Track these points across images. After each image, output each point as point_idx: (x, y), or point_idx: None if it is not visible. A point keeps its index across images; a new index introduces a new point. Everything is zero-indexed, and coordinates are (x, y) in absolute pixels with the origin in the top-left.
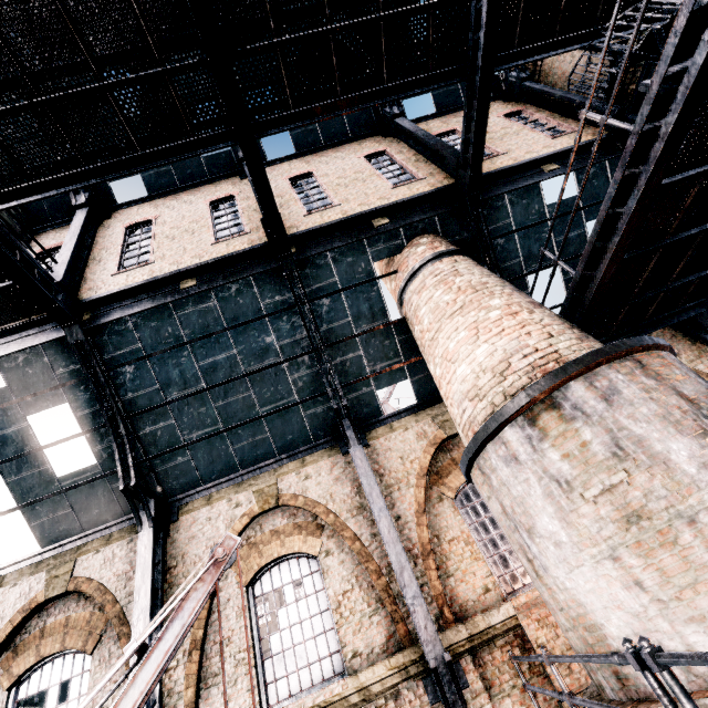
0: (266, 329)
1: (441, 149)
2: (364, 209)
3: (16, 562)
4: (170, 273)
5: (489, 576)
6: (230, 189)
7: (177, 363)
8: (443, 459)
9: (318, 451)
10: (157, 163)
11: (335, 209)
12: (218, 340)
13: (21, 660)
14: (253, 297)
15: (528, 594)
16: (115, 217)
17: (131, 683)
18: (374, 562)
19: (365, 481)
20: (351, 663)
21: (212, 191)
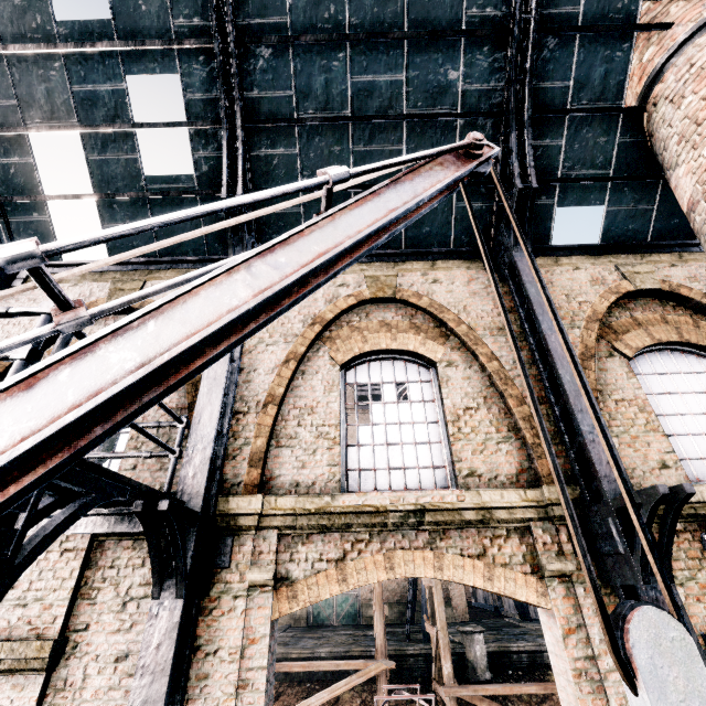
0: (455, 56)
1: None
2: None
3: (79, 263)
4: None
5: (670, 453)
6: None
7: (326, 66)
8: (619, 315)
9: (453, 260)
10: None
11: None
12: (388, 50)
13: None
14: None
15: None
16: None
17: (327, 220)
18: (515, 388)
19: (533, 290)
20: (465, 480)
21: None
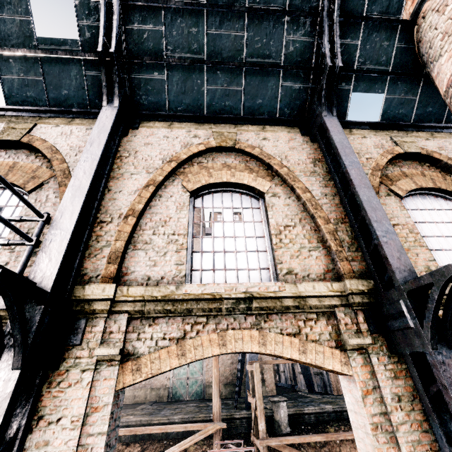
0: None
1: None
2: None
3: None
4: None
5: (432, 261)
6: None
7: None
8: (393, 170)
9: (278, 126)
10: None
11: None
12: None
13: None
14: None
15: None
16: None
17: None
18: (323, 211)
19: (338, 140)
20: (285, 277)
21: None
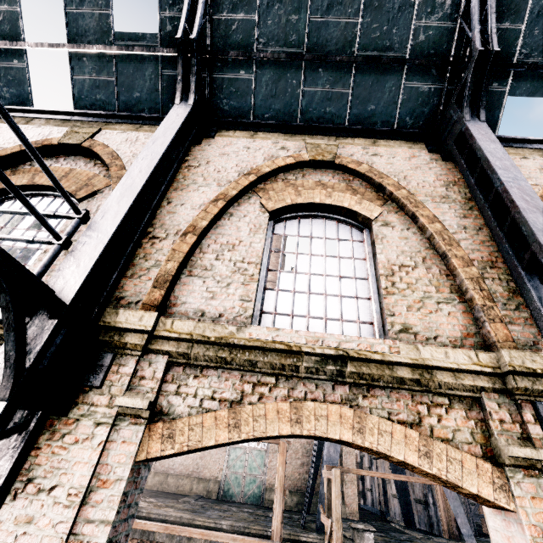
0: None
1: None
2: None
3: (47, 110)
4: None
5: None
6: None
7: None
8: None
9: (395, 140)
10: None
11: None
12: None
13: (14, 178)
14: None
15: None
16: None
17: None
18: (461, 249)
19: (489, 149)
20: (398, 336)
21: None
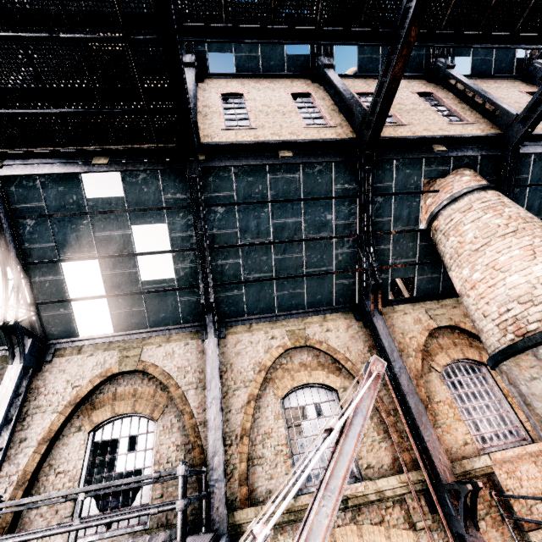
0: (330, 208)
1: (498, 104)
2: (430, 134)
3: (92, 338)
4: (275, 141)
5: (468, 434)
6: (306, 88)
7: (257, 216)
8: (431, 342)
9: (336, 313)
10: (325, 41)
11: (405, 128)
12: (293, 206)
13: (99, 413)
14: (329, 179)
15: (502, 453)
16: (208, 83)
17: (339, 451)
18: (384, 404)
19: (387, 344)
20: (365, 471)
21: (290, 85)
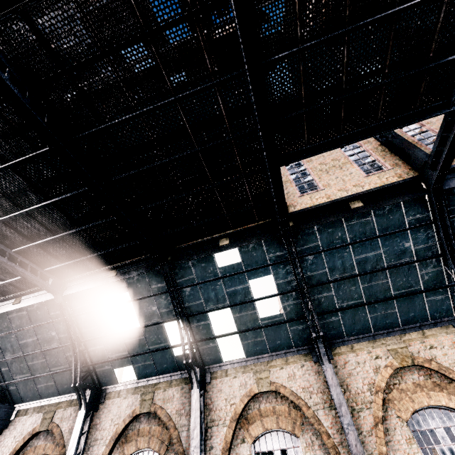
0: (406, 237)
1: None
2: None
3: (232, 363)
4: (345, 197)
5: None
6: None
7: (340, 256)
8: None
9: (434, 328)
10: (386, 129)
11: None
12: (370, 242)
13: (254, 427)
14: (400, 214)
15: None
16: None
17: None
18: None
19: None
20: None
21: None
